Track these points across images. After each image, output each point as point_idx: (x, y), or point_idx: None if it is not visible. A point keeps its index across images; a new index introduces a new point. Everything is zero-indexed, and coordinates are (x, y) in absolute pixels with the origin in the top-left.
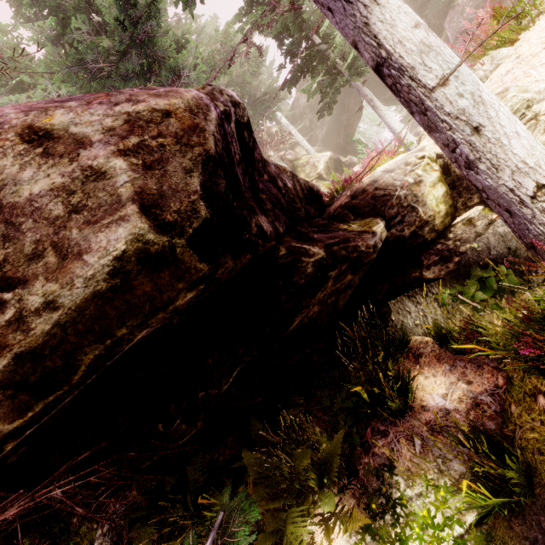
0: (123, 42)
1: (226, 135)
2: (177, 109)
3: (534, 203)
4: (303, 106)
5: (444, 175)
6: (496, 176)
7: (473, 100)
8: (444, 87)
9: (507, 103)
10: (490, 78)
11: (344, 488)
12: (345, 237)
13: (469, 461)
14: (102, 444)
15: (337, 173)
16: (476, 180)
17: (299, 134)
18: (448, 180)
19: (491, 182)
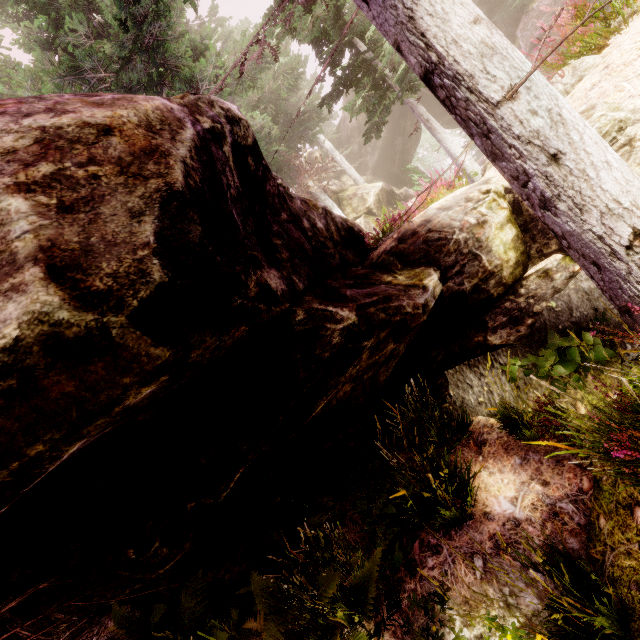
0: (125, 46)
1: (214, 162)
2: (124, 124)
3: (630, 255)
4: (351, 128)
5: (515, 215)
6: (579, 219)
7: (549, 120)
8: (512, 101)
9: (594, 124)
10: (571, 94)
11: (382, 623)
12: (386, 294)
13: (545, 593)
14: (43, 584)
15: (390, 207)
16: (554, 224)
17: (345, 161)
18: (519, 221)
19: (574, 227)
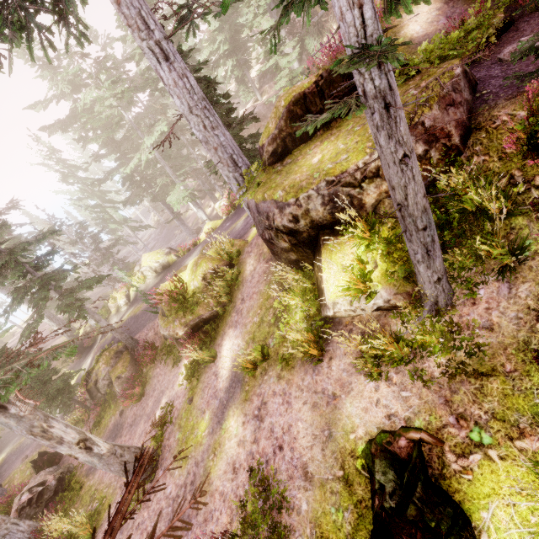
0: (228, 28)
1: None
2: None
3: None
4: None
5: None
6: None
7: None
8: None
9: None
10: None
11: None
12: None
13: None
14: None
15: None
16: None
17: None
18: None
19: None
